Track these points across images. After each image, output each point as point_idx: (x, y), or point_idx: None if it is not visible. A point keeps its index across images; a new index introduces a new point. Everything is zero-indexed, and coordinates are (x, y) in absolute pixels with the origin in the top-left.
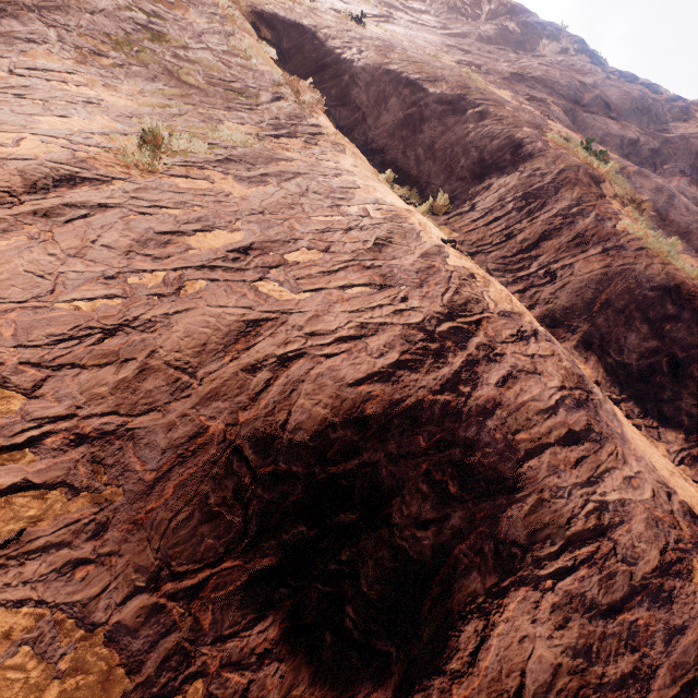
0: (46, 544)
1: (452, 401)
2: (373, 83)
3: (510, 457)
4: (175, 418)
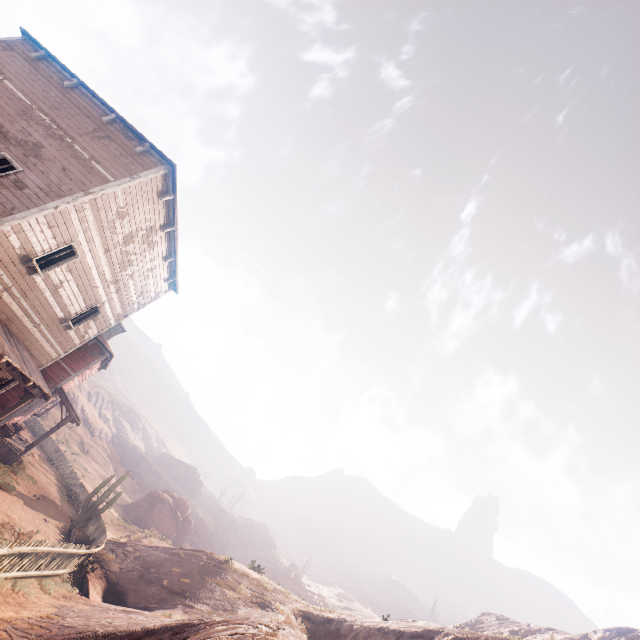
0: (28, 632)
1: (195, 621)
2: (368, 637)
3: (199, 630)
4: (92, 627)
